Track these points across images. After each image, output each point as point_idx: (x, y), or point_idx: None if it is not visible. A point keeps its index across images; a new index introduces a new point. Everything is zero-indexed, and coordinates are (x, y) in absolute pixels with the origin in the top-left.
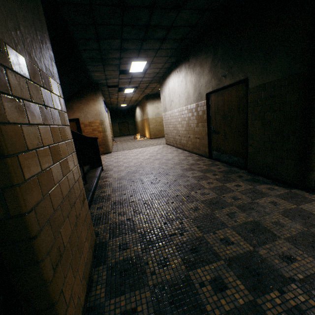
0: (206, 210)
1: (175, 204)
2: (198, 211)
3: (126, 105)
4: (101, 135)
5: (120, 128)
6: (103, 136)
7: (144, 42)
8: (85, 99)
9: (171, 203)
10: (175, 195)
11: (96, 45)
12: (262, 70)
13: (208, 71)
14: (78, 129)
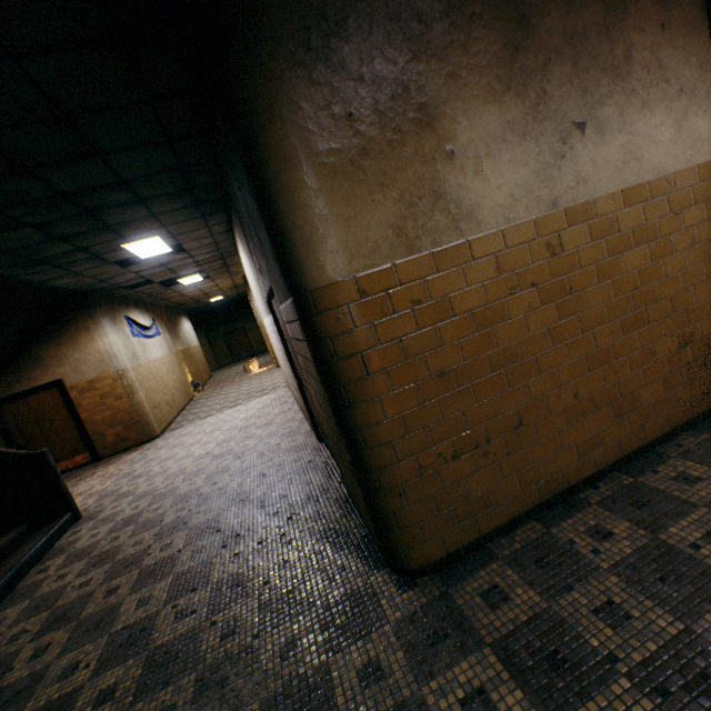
0: (122, 702)
1: (89, 671)
2: (101, 710)
3: (222, 297)
4: (125, 404)
5: (230, 344)
6: (130, 405)
7: (99, 216)
8: (69, 333)
9: (83, 667)
10: (123, 624)
11: None
12: (271, 276)
13: (249, 254)
14: (68, 401)
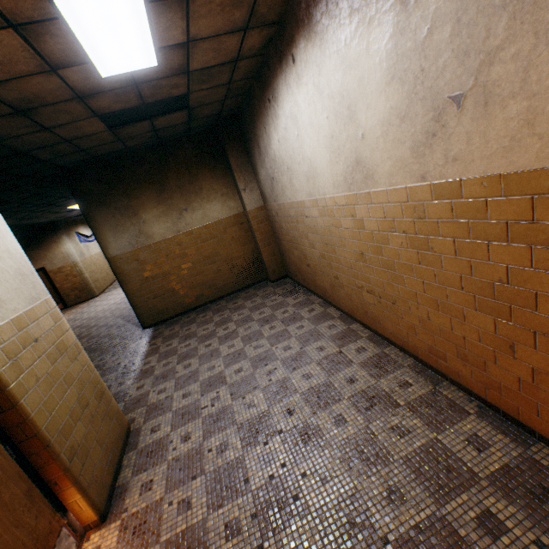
0: None
1: None
2: None
3: None
4: (79, 279)
5: None
6: (81, 280)
7: (55, 204)
8: (46, 244)
9: None
10: None
11: (9, 219)
12: None
13: None
14: (49, 278)
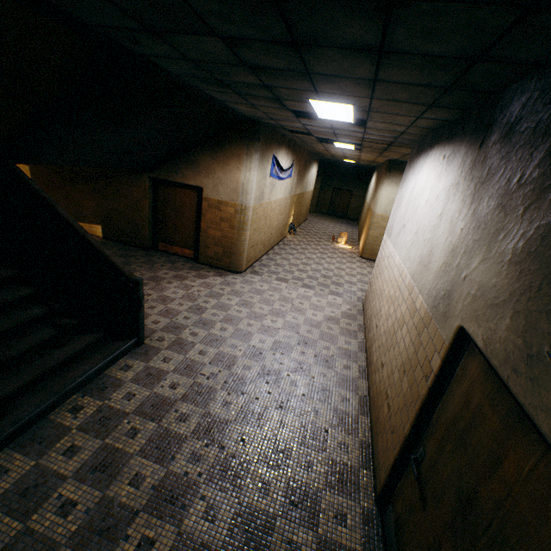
0: None
1: None
2: None
3: (354, 162)
4: (232, 234)
5: (334, 199)
6: (235, 237)
7: (306, 53)
8: (224, 153)
9: None
10: None
11: (168, 47)
12: None
13: (511, 255)
14: (199, 207)
